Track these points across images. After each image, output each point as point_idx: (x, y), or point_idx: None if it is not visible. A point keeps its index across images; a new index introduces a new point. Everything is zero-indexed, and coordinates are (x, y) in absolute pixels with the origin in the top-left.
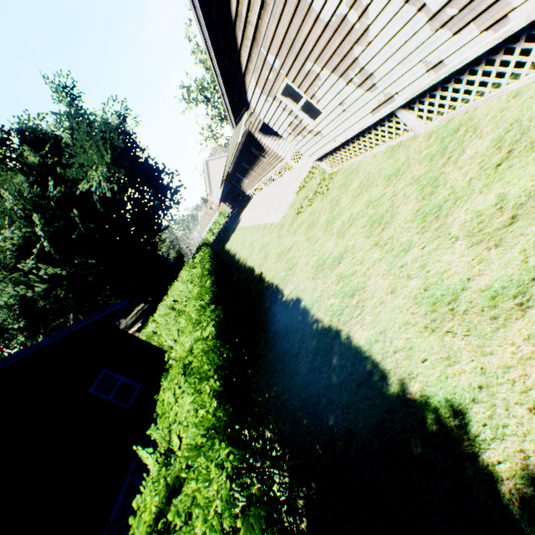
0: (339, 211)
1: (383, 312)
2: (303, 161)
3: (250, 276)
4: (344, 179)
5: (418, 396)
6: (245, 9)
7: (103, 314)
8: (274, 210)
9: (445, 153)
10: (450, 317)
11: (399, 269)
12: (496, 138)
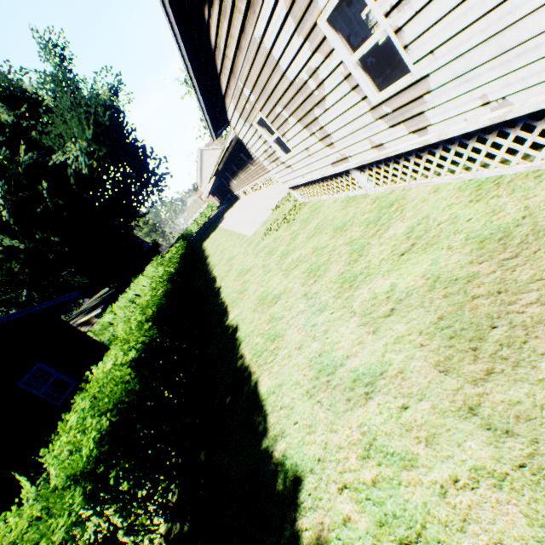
0: (294, 248)
1: (287, 365)
2: None
3: (211, 286)
4: (308, 214)
5: (281, 455)
6: (223, 44)
7: (48, 305)
8: (251, 221)
9: (377, 224)
10: (325, 388)
11: (311, 327)
12: (411, 227)
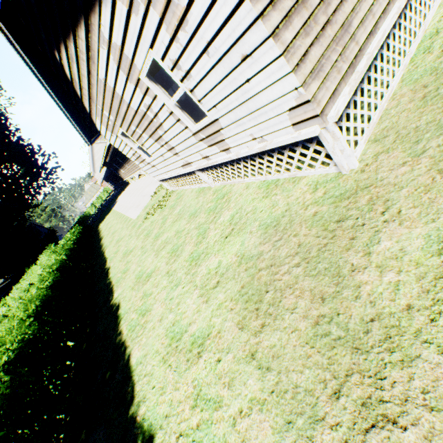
0: (163, 230)
1: (152, 336)
2: None
3: (102, 267)
4: (175, 201)
5: (142, 418)
6: (77, 78)
7: None
8: (136, 205)
9: (215, 212)
10: (175, 352)
11: (169, 301)
12: (232, 215)
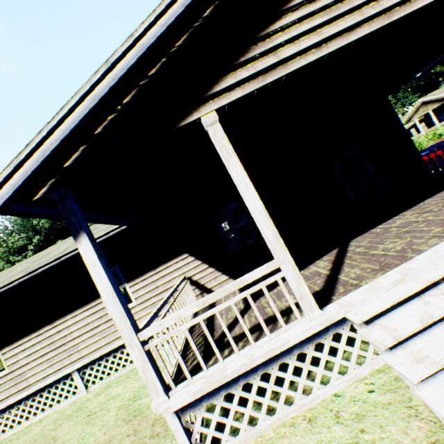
0: None
1: None
2: None
3: None
4: None
5: None
6: None
7: None
8: None
9: None
10: None
11: None
12: None
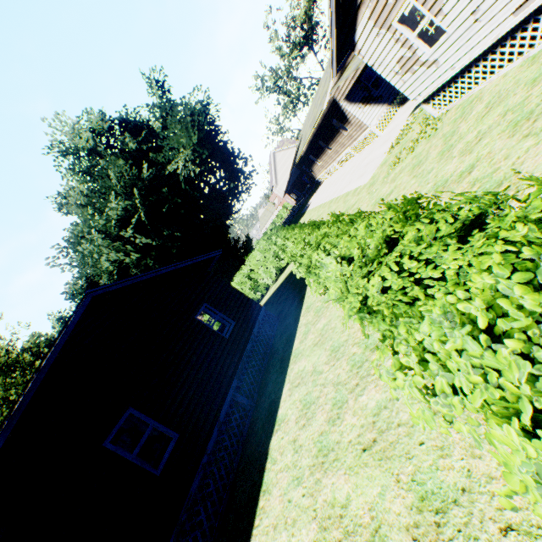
0: (459, 138)
1: None
2: (391, 127)
3: None
4: (460, 112)
5: None
6: None
7: (202, 259)
8: (357, 178)
9: None
10: None
11: None
12: None
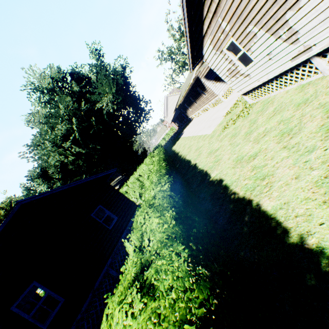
0: (256, 127)
1: (287, 190)
2: (230, 97)
3: (187, 165)
4: (261, 107)
5: (314, 247)
6: None
7: (102, 175)
8: (207, 127)
9: None
10: None
11: (303, 163)
12: None
